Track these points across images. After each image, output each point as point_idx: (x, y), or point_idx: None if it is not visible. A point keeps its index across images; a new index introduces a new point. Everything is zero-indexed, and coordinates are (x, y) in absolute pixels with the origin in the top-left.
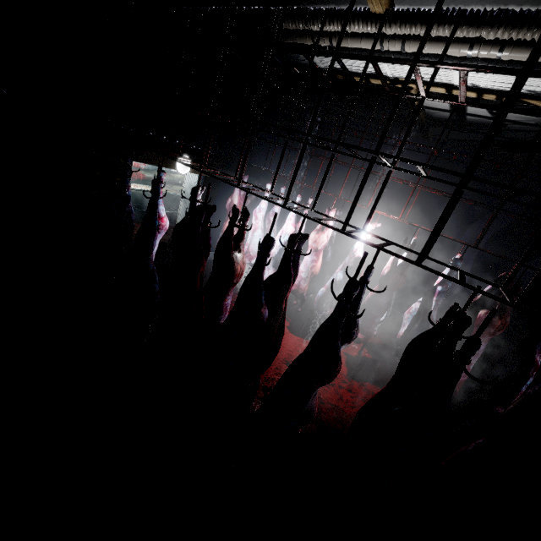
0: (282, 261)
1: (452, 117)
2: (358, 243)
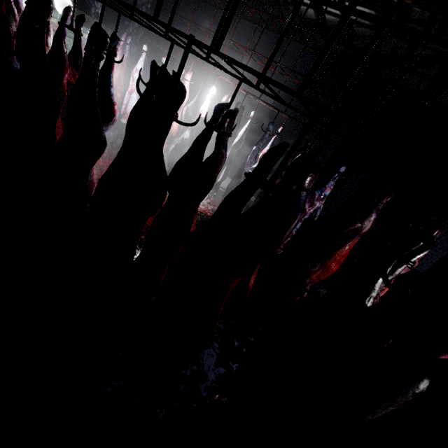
0: (55, 34)
1: (317, 16)
2: (204, 105)
